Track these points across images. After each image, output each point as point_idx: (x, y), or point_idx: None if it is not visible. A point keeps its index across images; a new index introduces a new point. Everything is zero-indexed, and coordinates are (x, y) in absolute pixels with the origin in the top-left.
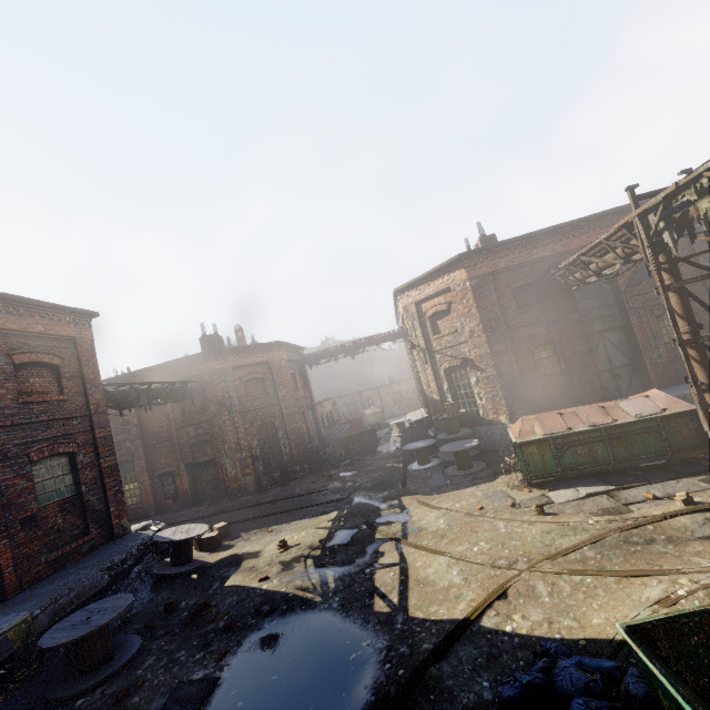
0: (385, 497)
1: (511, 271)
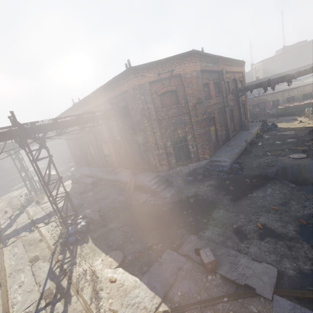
0: None
1: None
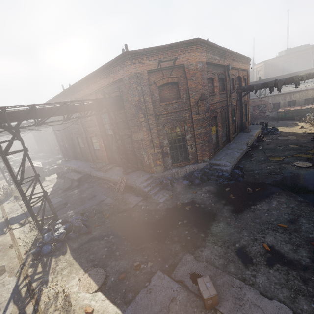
0: None
1: None
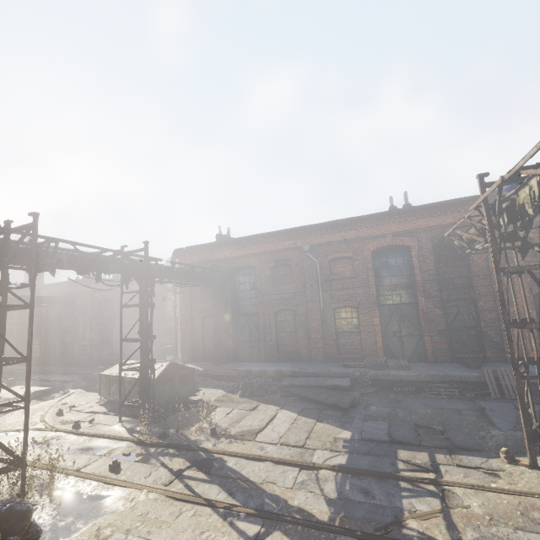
0: (79, 386)
1: (202, 264)
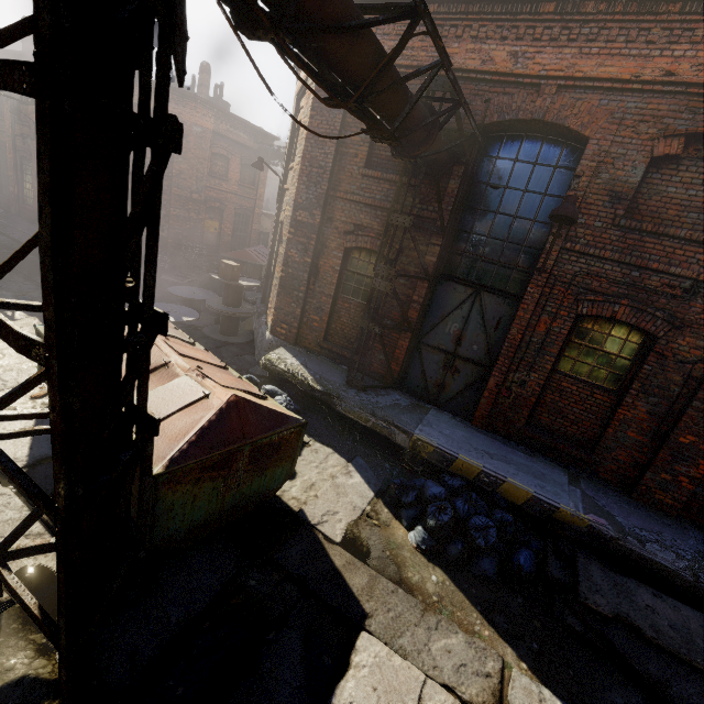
0: None
1: None
